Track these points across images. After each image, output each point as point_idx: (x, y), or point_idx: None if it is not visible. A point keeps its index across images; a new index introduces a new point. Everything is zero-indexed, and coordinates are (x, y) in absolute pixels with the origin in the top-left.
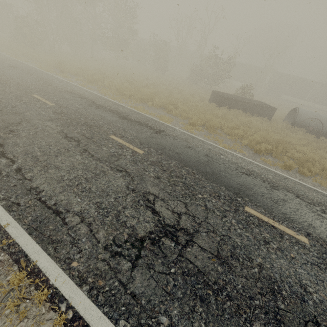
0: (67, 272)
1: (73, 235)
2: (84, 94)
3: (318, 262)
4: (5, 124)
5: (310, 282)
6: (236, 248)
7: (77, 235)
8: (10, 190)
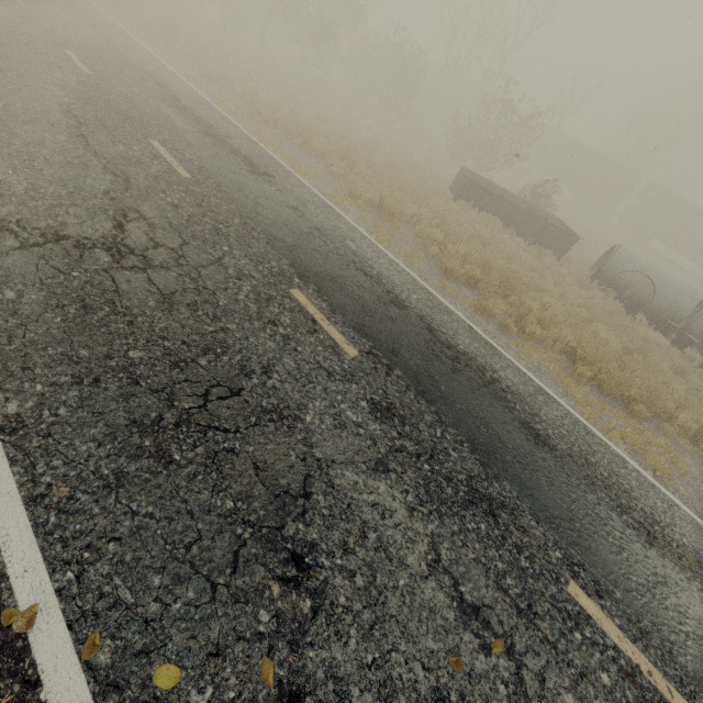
0: None
1: None
2: (172, 84)
3: (336, 371)
4: None
5: (287, 373)
6: (208, 304)
7: None
8: None
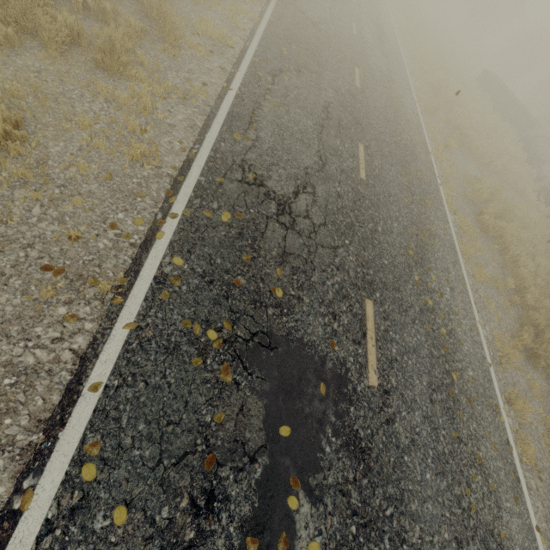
0: None
1: None
2: None
3: None
4: None
5: None
6: None
7: None
8: None
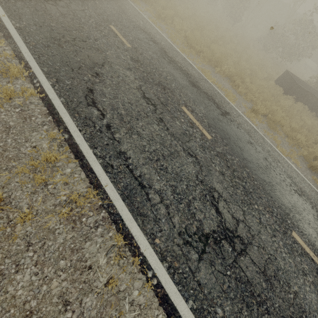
0: (152, 246)
1: (155, 213)
2: (156, 36)
3: None
4: (91, 63)
5: None
6: (279, 270)
7: (158, 214)
8: (104, 148)
